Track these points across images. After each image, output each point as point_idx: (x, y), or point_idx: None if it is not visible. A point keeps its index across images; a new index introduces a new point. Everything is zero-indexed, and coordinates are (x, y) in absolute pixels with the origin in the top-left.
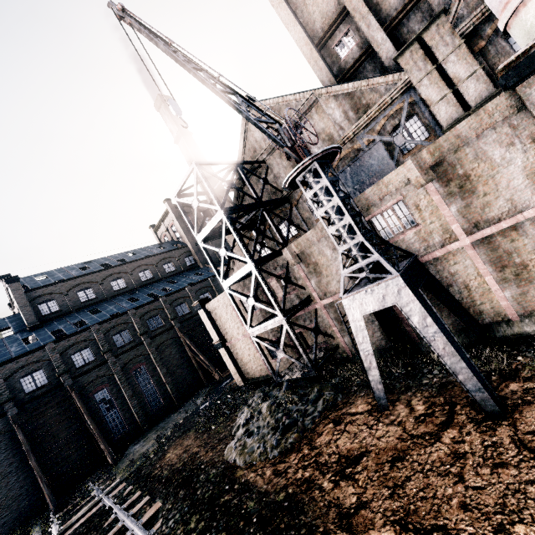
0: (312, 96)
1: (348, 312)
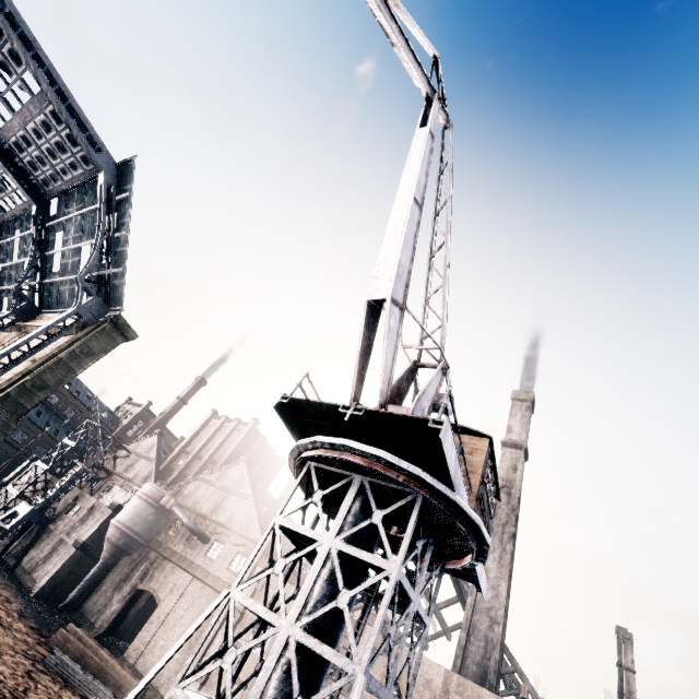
0: (154, 458)
1: (18, 506)
